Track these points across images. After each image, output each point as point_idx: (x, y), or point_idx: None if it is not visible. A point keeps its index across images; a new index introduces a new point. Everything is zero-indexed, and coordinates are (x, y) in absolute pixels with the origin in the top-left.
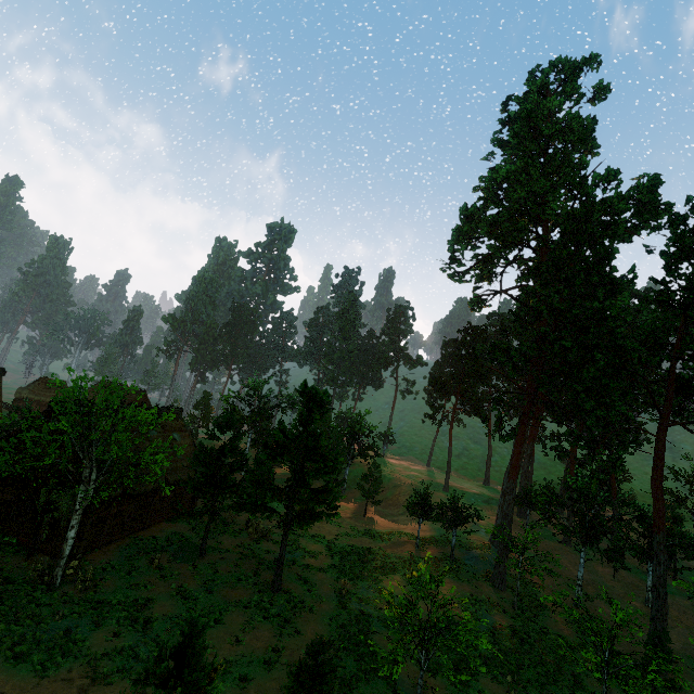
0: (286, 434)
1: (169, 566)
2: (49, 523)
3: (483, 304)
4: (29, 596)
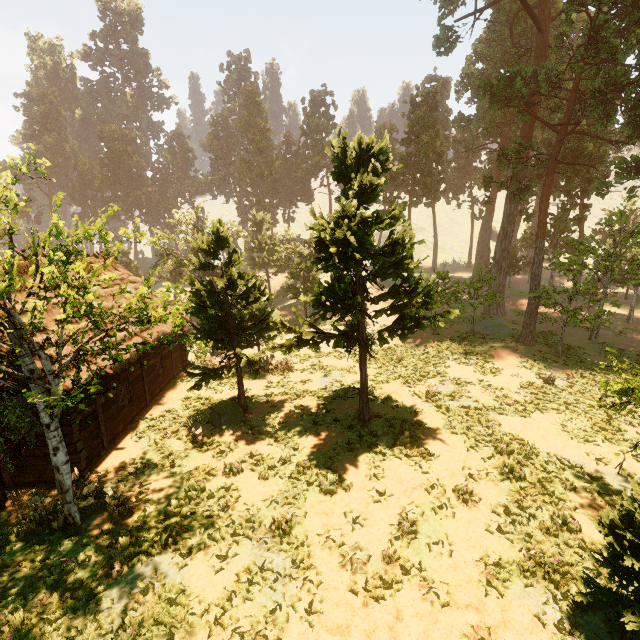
0: (351, 217)
1: (217, 437)
2: (6, 452)
3: (454, 39)
4: (44, 562)
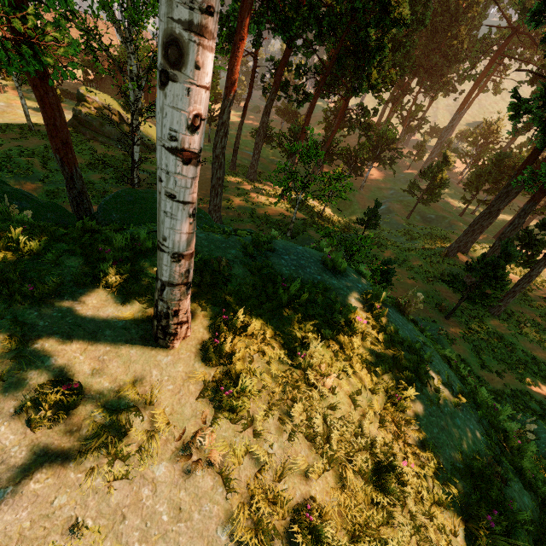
0: None
1: None
2: None
3: None
4: None
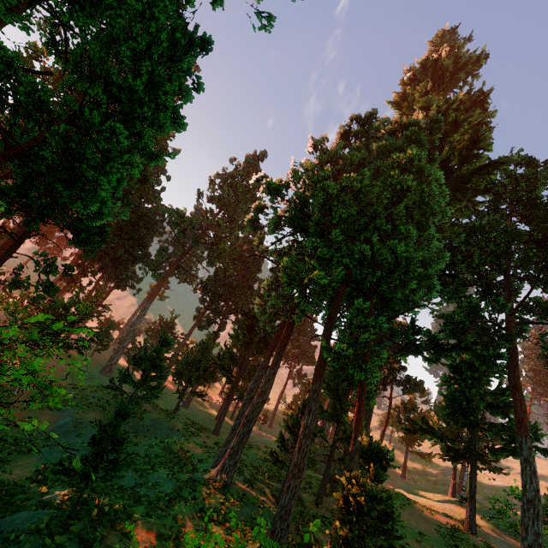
0: None
1: None
2: None
3: None
4: None
